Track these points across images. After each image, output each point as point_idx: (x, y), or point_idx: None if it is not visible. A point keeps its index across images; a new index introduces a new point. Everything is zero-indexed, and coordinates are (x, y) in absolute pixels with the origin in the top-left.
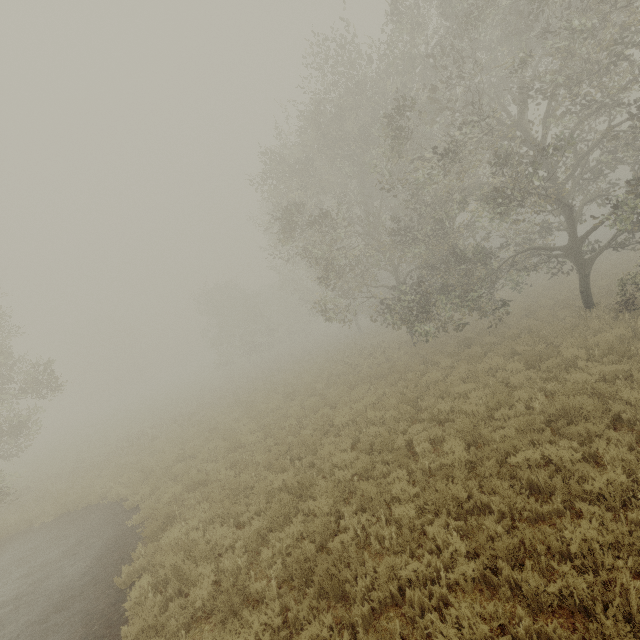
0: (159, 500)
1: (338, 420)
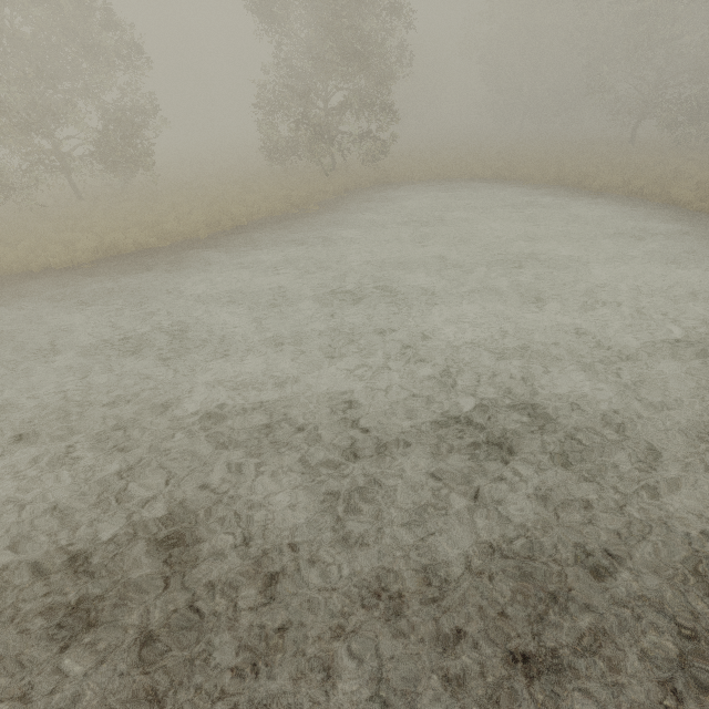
0: (549, 175)
1: (648, 162)
